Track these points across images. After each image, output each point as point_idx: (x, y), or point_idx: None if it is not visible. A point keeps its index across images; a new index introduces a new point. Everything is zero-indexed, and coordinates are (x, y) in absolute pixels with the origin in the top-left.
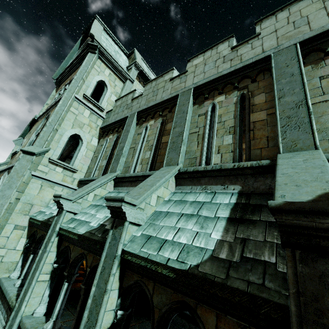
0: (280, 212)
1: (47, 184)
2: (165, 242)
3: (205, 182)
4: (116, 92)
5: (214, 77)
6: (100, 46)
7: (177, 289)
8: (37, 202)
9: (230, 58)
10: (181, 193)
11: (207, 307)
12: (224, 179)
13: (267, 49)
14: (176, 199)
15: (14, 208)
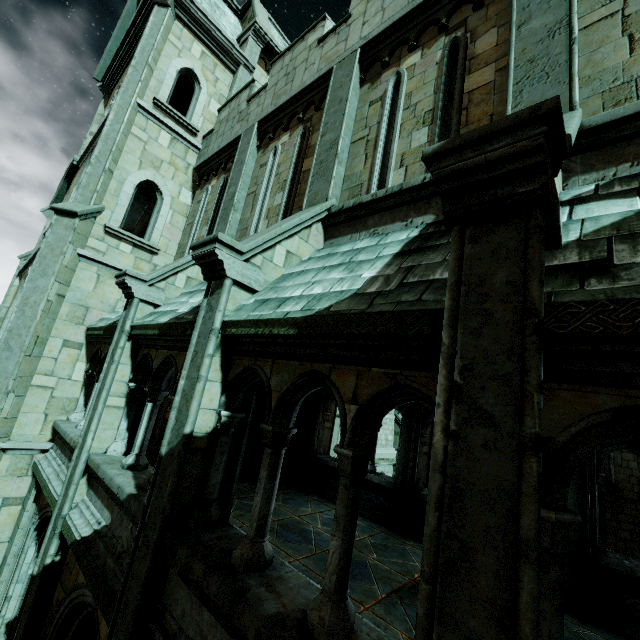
0: (440, 159)
1: (108, 273)
2: (288, 299)
3: (374, 222)
4: (219, 95)
5: (400, 14)
6: None
7: (303, 357)
8: (96, 304)
9: None
10: (331, 247)
11: (346, 367)
12: (408, 210)
13: None
14: (321, 254)
15: (58, 313)
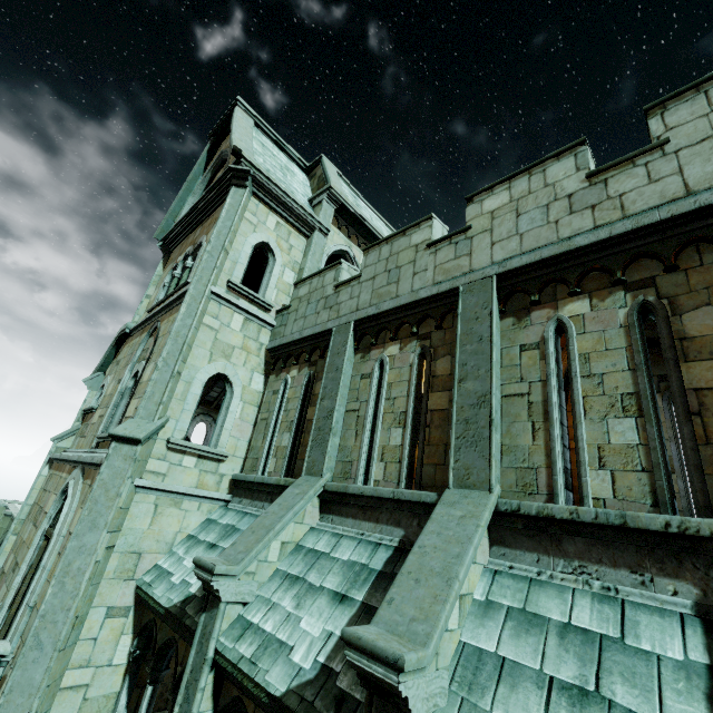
0: None
1: (167, 499)
2: None
3: (577, 550)
4: (293, 262)
5: (551, 251)
6: (255, 170)
7: None
8: (150, 545)
9: (588, 203)
10: (514, 579)
11: None
12: (638, 555)
13: (700, 184)
14: (509, 602)
15: (104, 570)
